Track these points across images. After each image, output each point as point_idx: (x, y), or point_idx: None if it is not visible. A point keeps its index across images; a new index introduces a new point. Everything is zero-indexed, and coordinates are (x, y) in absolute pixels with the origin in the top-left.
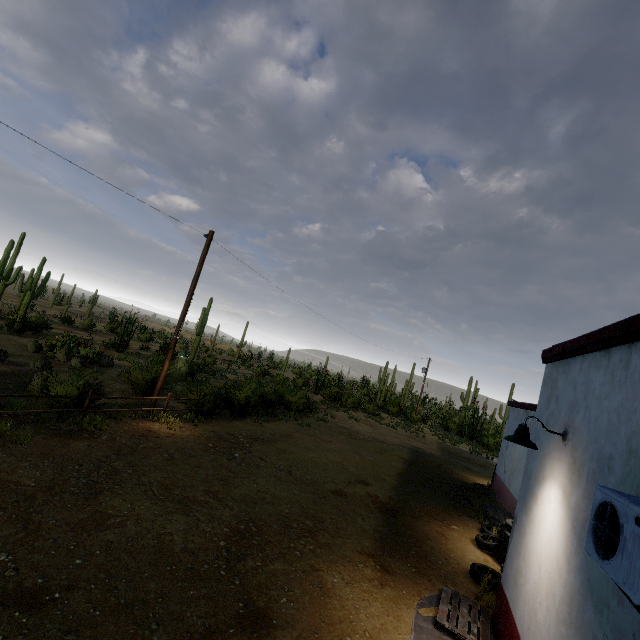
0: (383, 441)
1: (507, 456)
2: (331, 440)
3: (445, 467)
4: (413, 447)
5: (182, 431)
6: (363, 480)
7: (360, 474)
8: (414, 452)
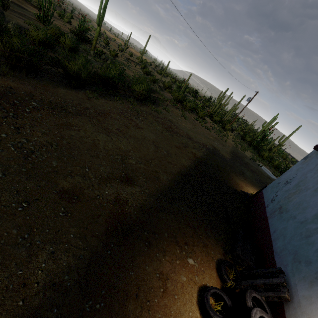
0: (192, 138)
1: (283, 190)
2: (144, 128)
3: (226, 171)
4: (212, 148)
5: None
6: (131, 177)
7: (136, 168)
8: (209, 153)
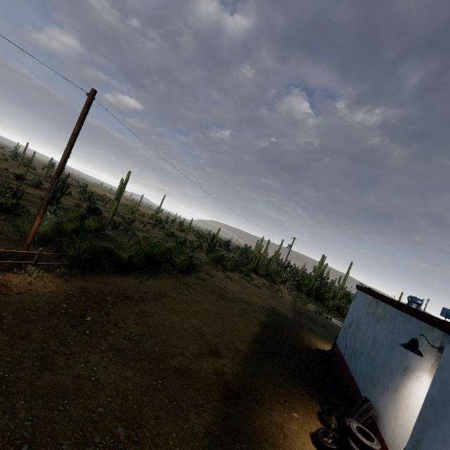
0: (247, 302)
1: (350, 333)
2: (201, 300)
3: (294, 330)
4: (271, 308)
5: (45, 287)
6: (216, 350)
7: (215, 342)
8: (271, 314)
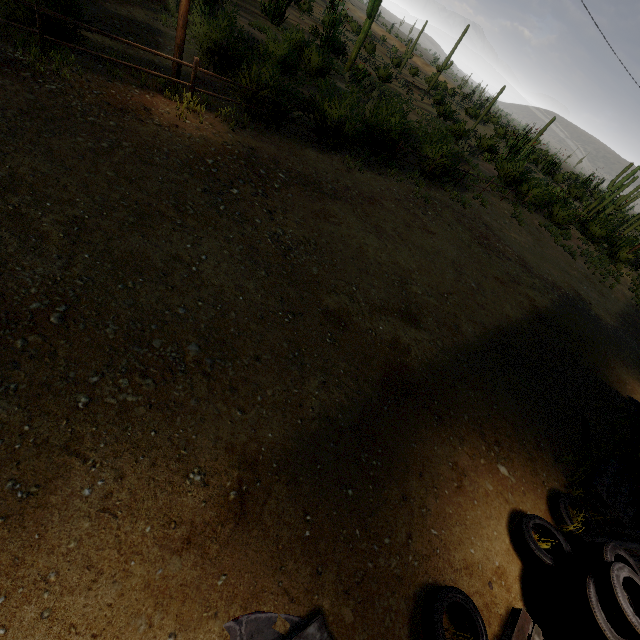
0: (530, 268)
1: None
2: (437, 233)
3: (599, 349)
4: (574, 295)
5: (198, 129)
6: (415, 314)
7: (422, 302)
8: (566, 304)
